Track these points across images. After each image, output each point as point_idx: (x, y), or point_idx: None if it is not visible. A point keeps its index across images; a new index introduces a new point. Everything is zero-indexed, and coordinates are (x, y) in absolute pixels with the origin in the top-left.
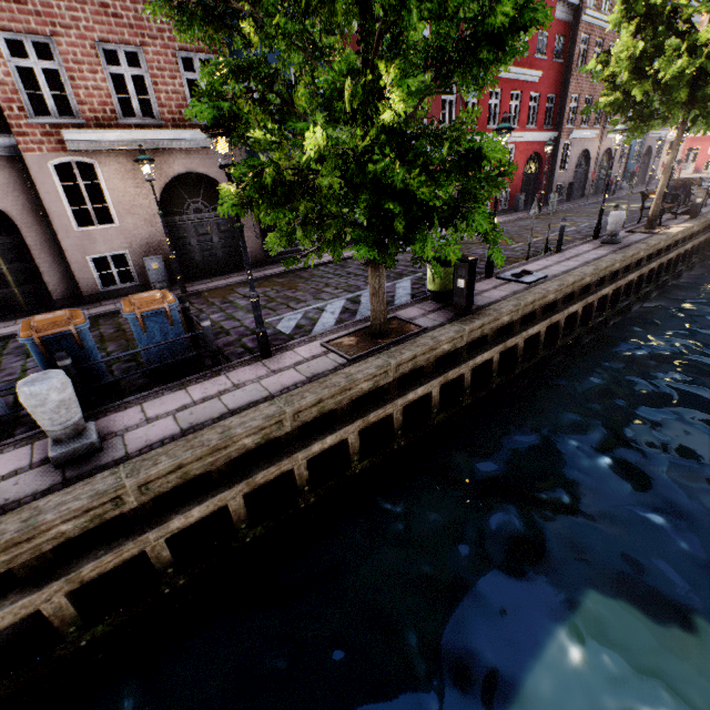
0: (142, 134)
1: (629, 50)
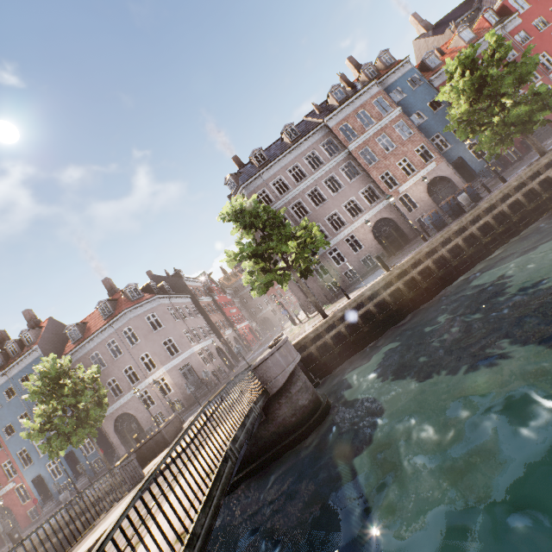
0: (415, 177)
1: None
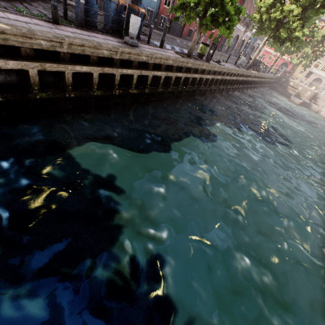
0: None
1: (268, 0)
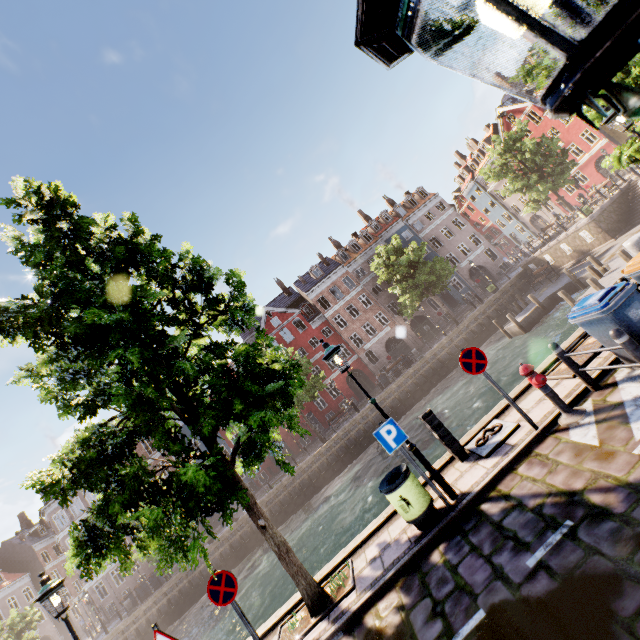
0: None
1: None
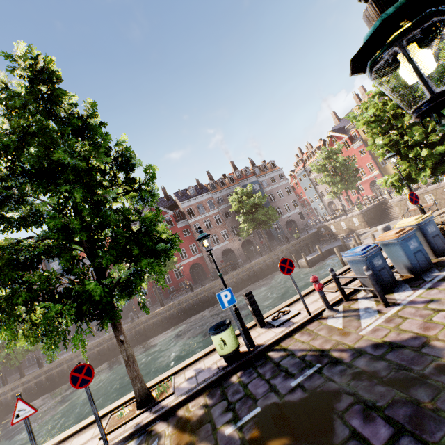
0: None
1: None
